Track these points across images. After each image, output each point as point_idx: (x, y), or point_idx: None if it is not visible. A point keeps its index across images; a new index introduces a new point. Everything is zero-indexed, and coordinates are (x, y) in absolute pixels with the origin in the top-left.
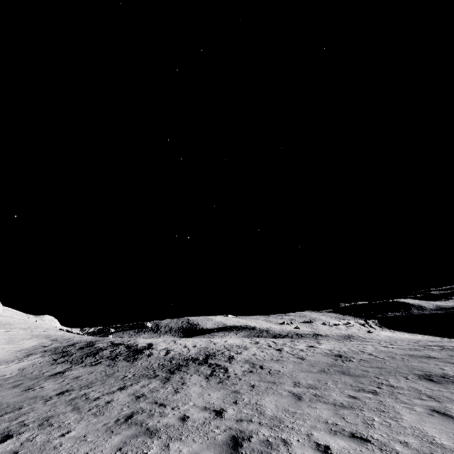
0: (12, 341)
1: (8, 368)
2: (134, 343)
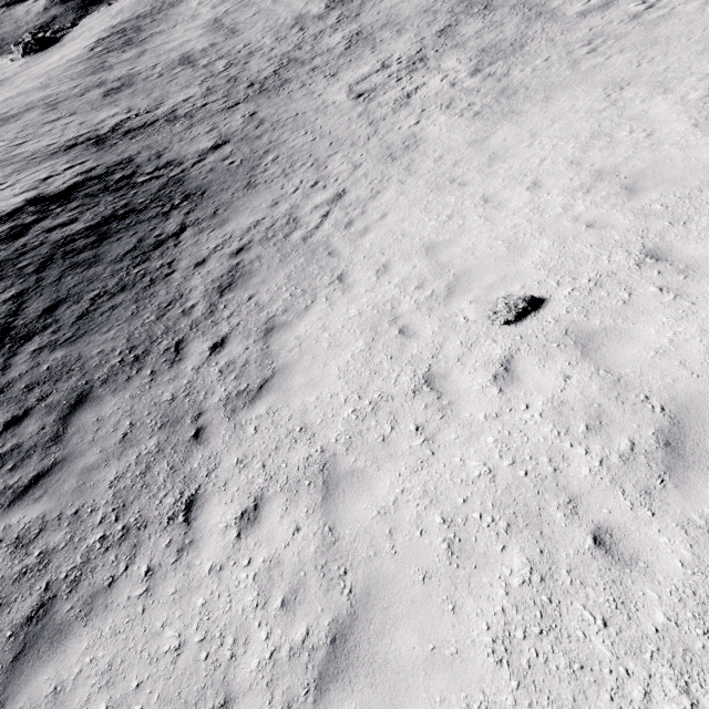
0: None
1: (272, 196)
2: None
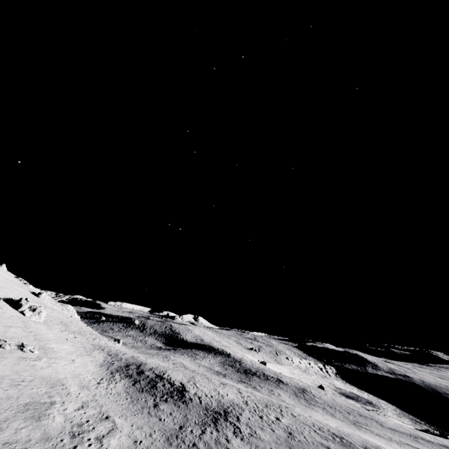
0: (87, 352)
1: (118, 389)
2: (170, 379)
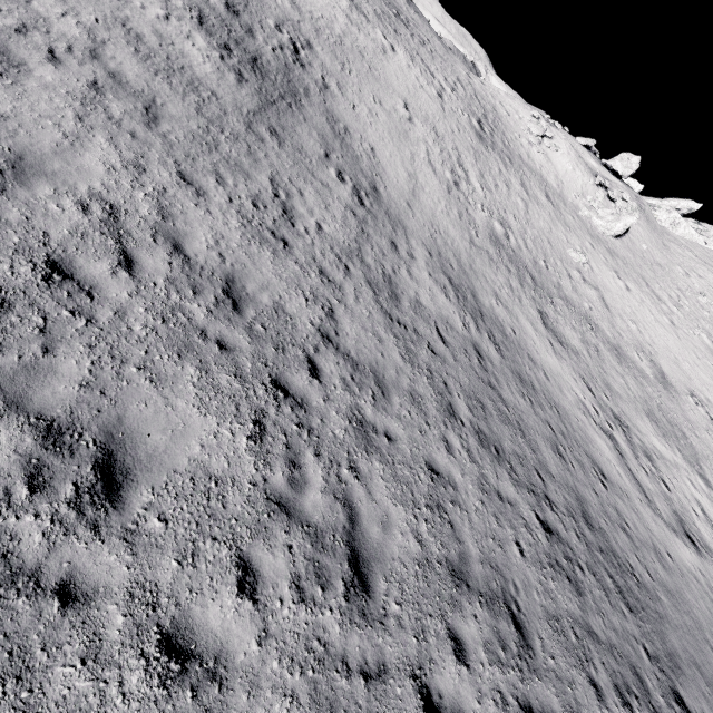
0: None
1: None
2: None
